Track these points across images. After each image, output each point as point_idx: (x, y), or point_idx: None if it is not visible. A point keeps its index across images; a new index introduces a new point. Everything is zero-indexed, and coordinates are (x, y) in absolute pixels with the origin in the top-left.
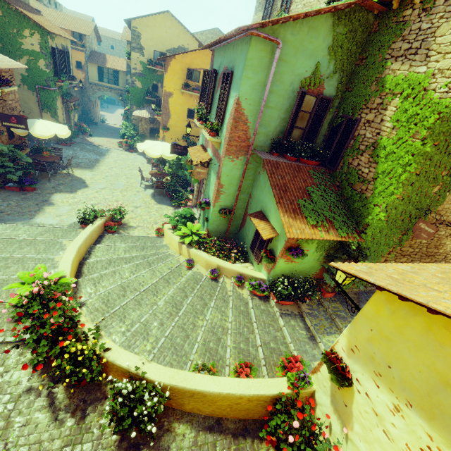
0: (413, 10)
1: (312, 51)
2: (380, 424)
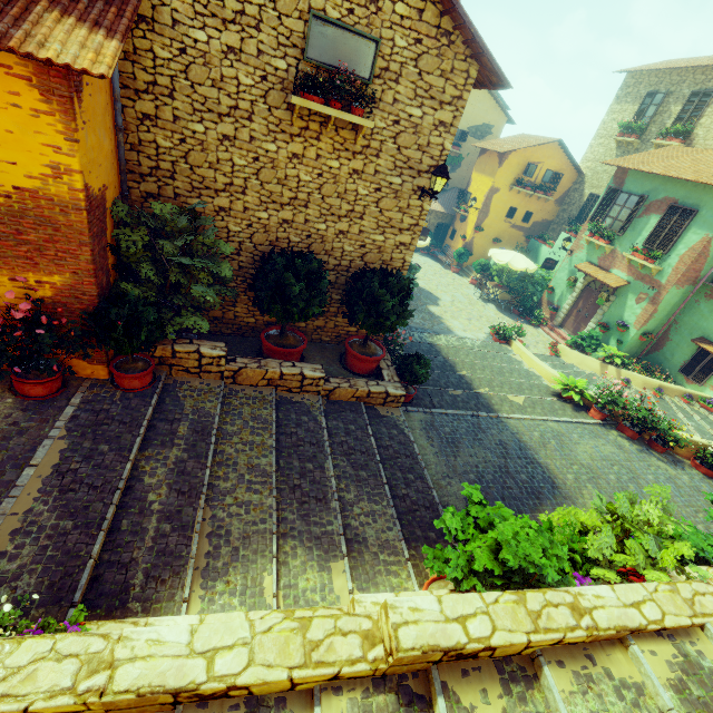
0: None
1: None
2: None
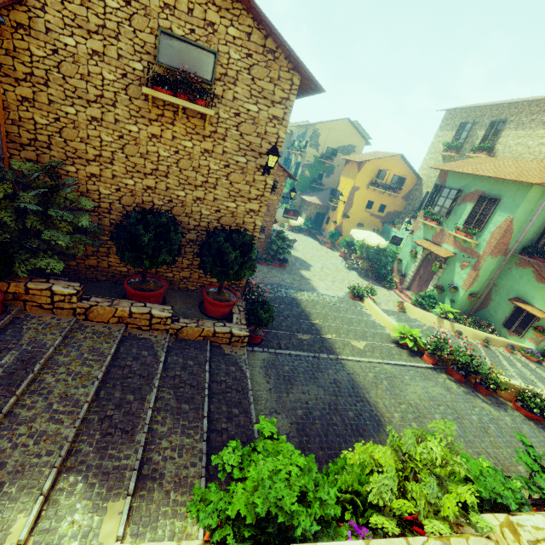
0: None
1: None
2: None
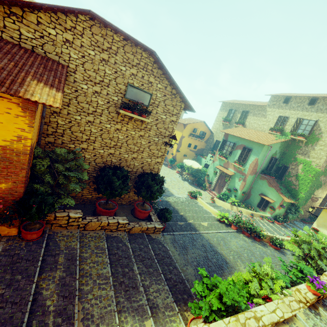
0: (302, 144)
1: (276, 147)
2: None
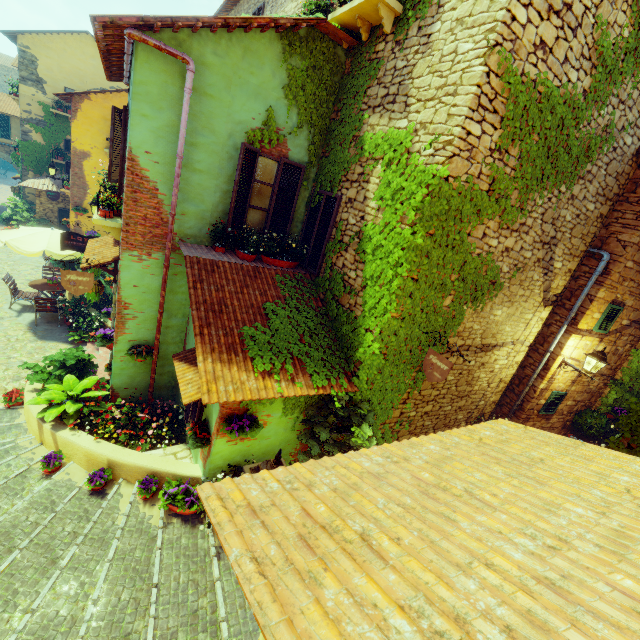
0: (386, 43)
1: (257, 87)
2: None
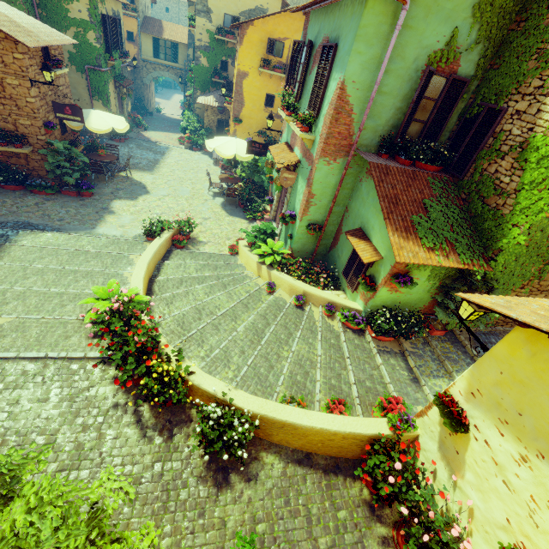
0: None
1: (449, 11)
2: (500, 474)
